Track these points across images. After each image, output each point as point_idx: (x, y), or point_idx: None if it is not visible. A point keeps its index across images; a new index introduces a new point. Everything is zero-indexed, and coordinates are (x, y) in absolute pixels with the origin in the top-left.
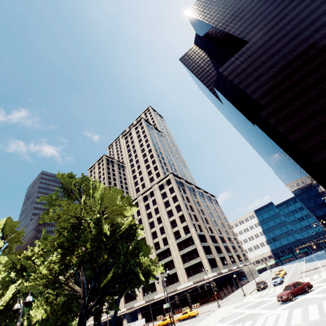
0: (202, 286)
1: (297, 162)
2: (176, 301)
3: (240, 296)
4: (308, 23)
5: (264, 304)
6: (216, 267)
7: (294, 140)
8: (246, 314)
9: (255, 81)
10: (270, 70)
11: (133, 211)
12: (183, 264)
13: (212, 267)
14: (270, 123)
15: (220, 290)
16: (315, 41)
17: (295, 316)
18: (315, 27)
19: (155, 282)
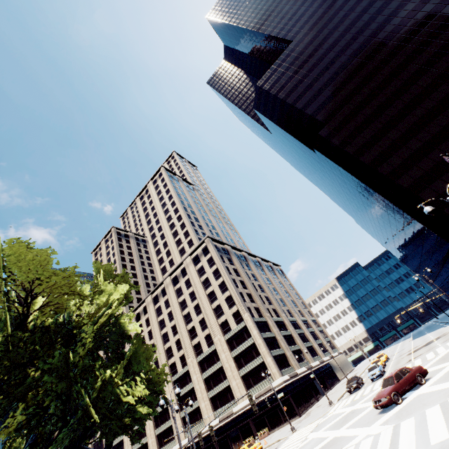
0: (269, 400)
1: (378, 192)
2: (199, 441)
3: (325, 406)
4: (366, 5)
5: (356, 416)
6: (287, 366)
7: (370, 161)
8: (327, 441)
9: (308, 90)
10: (325, 72)
11: (122, 293)
12: (238, 371)
13: (282, 367)
14: (335, 143)
15: (296, 402)
16: (378, 25)
17: (404, 436)
18: (375, 9)
19: (200, 407)
